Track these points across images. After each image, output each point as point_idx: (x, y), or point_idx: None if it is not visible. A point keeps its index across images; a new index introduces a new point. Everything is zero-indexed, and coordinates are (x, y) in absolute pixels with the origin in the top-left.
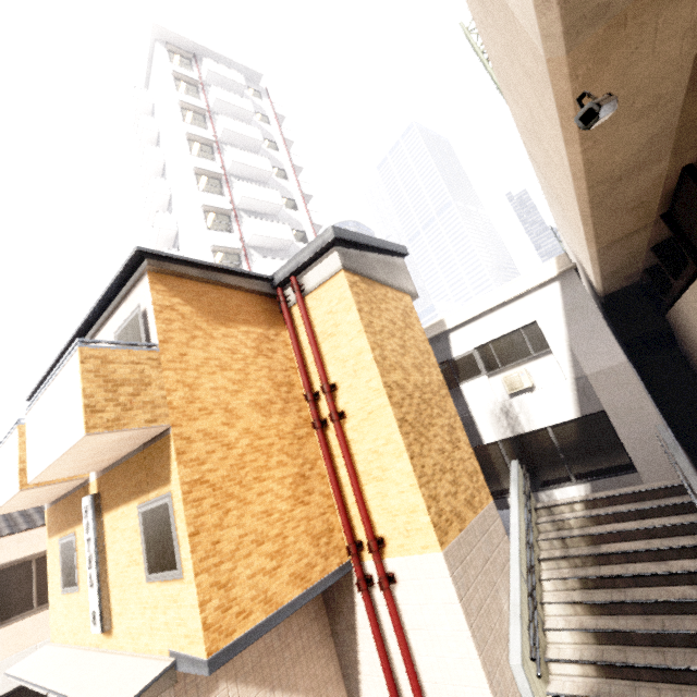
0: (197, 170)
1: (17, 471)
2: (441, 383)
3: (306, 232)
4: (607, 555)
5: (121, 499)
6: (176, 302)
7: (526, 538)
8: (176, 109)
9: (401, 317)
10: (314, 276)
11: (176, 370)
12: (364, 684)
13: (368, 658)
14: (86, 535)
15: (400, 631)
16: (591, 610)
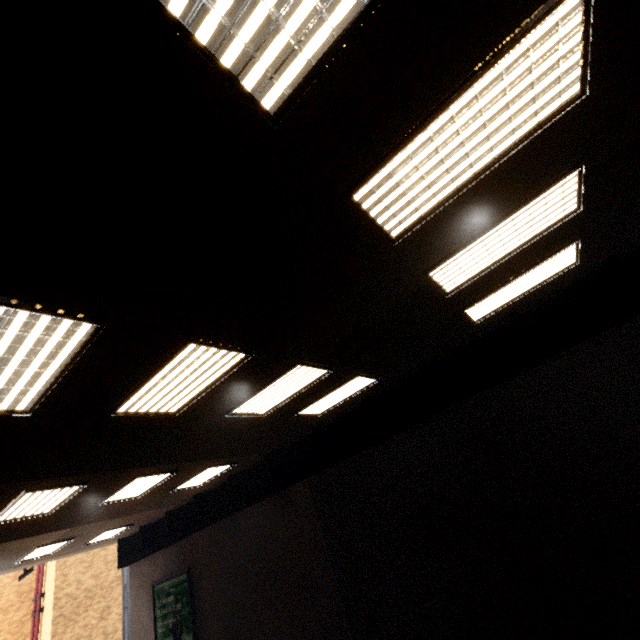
0: None
1: None
2: (117, 578)
3: None
4: None
5: None
6: None
7: None
8: None
9: None
10: None
11: None
12: None
13: None
14: None
15: None
16: None
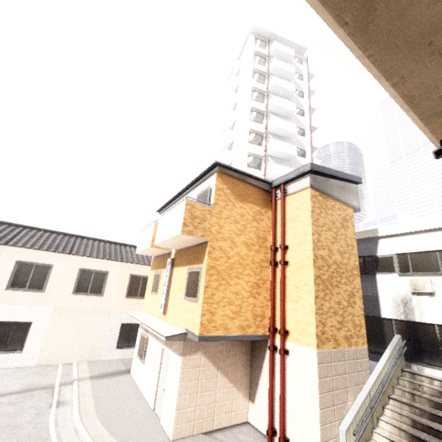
0: (252, 108)
1: (151, 239)
2: (355, 267)
3: (306, 151)
4: (441, 418)
5: (182, 264)
6: (224, 187)
7: (383, 379)
8: (251, 73)
9: (340, 221)
10: (293, 187)
11: (217, 218)
12: (258, 395)
13: (264, 384)
14: (166, 273)
15: (282, 377)
16: (411, 439)
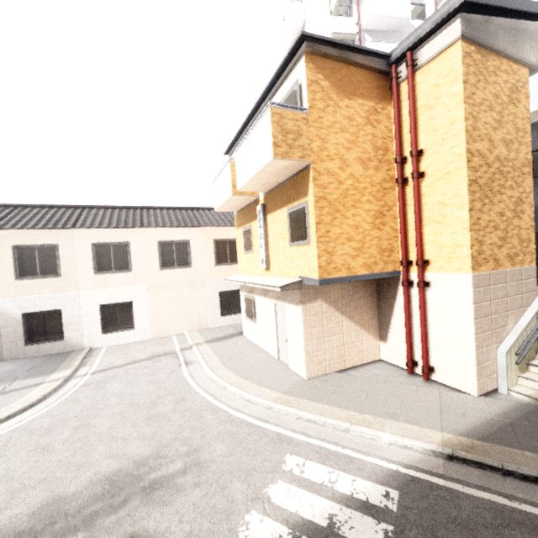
0: None
1: (231, 185)
2: (527, 162)
3: (426, 5)
4: None
5: (277, 207)
6: (319, 78)
7: None
8: None
9: (508, 92)
10: (429, 49)
11: (316, 128)
12: (391, 334)
13: (397, 322)
14: (259, 224)
15: (423, 311)
16: None
